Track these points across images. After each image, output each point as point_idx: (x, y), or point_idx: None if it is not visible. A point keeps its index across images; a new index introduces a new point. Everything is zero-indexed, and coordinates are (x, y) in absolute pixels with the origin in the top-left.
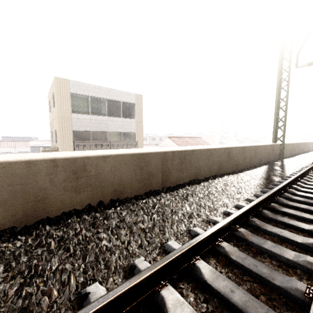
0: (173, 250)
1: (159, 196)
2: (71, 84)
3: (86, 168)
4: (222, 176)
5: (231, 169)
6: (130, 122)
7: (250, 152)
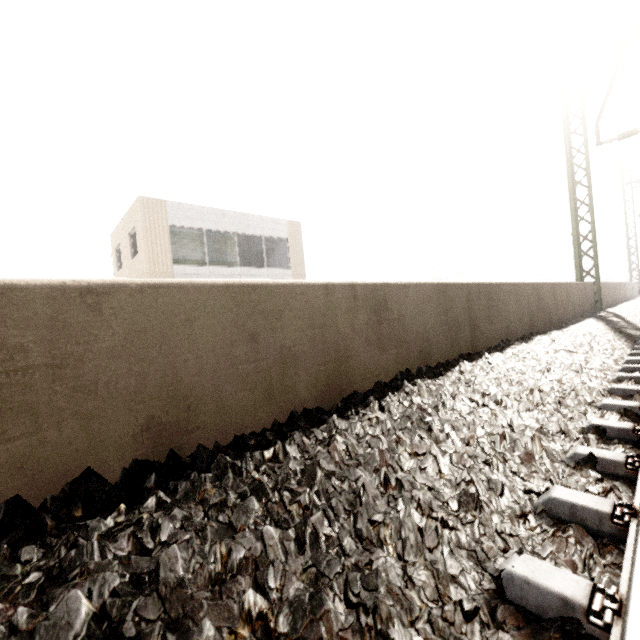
0: (628, 408)
1: (493, 358)
2: (169, 209)
3: (387, 306)
4: (544, 334)
5: (543, 324)
6: (283, 275)
7: (561, 294)
